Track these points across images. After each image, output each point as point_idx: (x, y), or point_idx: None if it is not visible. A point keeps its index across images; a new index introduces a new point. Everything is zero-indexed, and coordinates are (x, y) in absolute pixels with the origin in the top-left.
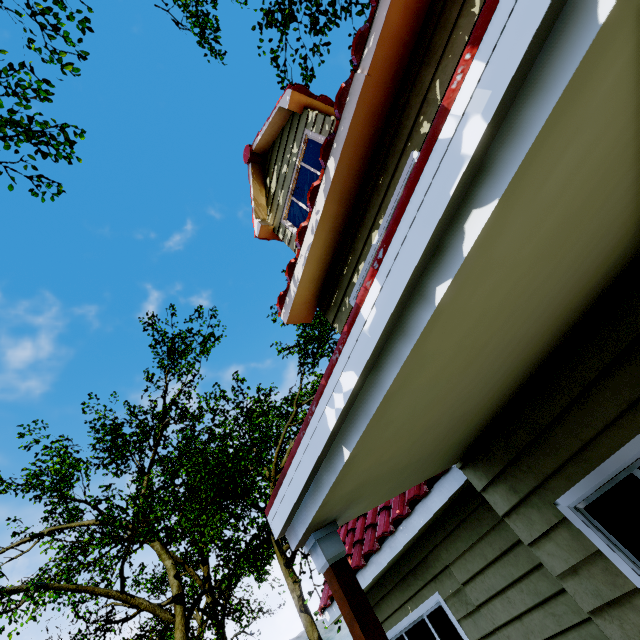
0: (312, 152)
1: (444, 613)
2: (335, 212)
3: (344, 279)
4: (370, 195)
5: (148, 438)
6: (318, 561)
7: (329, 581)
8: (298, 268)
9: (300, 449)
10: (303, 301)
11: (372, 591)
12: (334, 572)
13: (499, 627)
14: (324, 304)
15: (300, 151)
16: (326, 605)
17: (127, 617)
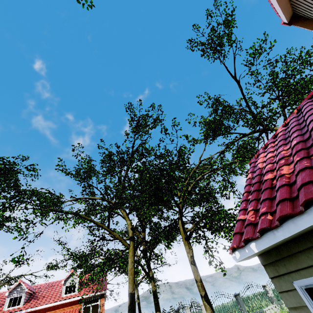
0: None
1: None
2: None
3: None
4: None
5: (124, 165)
6: None
7: None
8: None
9: None
10: None
11: (287, 245)
12: None
13: None
14: None
15: None
16: (238, 246)
17: (109, 239)
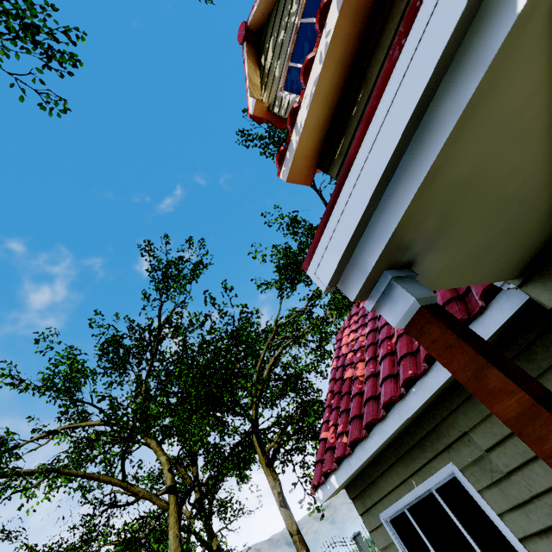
0: (314, 1)
1: (459, 485)
2: (347, 34)
3: (352, 121)
4: (389, 7)
5: (145, 351)
6: (395, 310)
7: (418, 332)
8: (302, 112)
9: (390, 85)
10: (305, 155)
11: (368, 469)
12: (430, 313)
13: (538, 495)
14: (326, 160)
15: (300, 6)
16: (319, 483)
17: (127, 503)
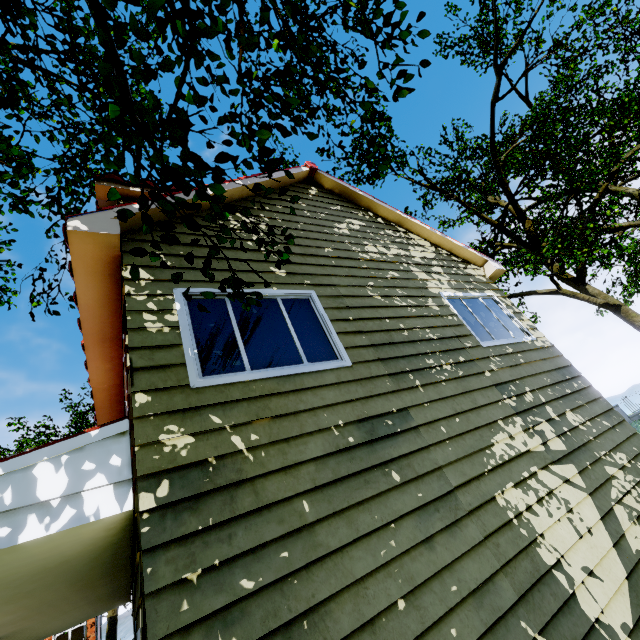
0: None
1: None
2: None
3: None
4: None
5: None
6: None
7: None
8: None
9: None
10: None
11: None
12: None
13: None
14: None
15: None
16: None
17: None
